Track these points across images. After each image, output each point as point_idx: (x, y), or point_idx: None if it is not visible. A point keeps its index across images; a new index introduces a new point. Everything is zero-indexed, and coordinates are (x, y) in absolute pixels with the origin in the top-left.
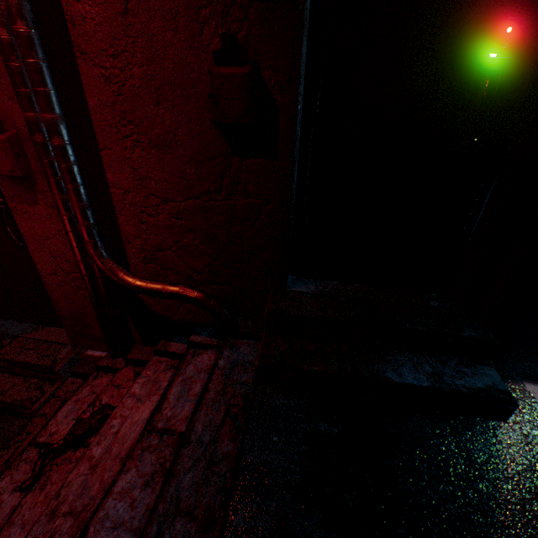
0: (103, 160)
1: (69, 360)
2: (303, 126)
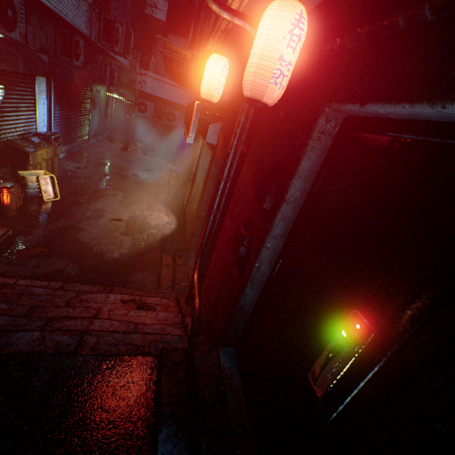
0: (221, 230)
1: (181, 288)
2: (268, 275)
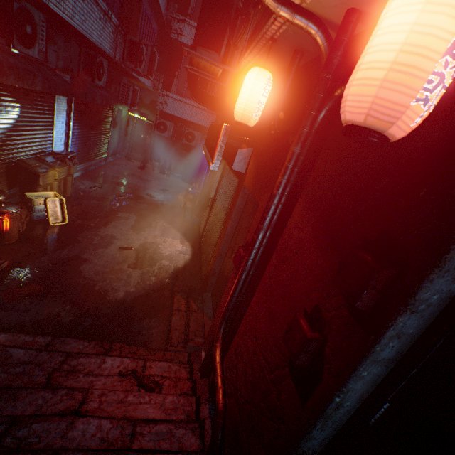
0: (255, 292)
1: (195, 345)
2: (353, 414)
